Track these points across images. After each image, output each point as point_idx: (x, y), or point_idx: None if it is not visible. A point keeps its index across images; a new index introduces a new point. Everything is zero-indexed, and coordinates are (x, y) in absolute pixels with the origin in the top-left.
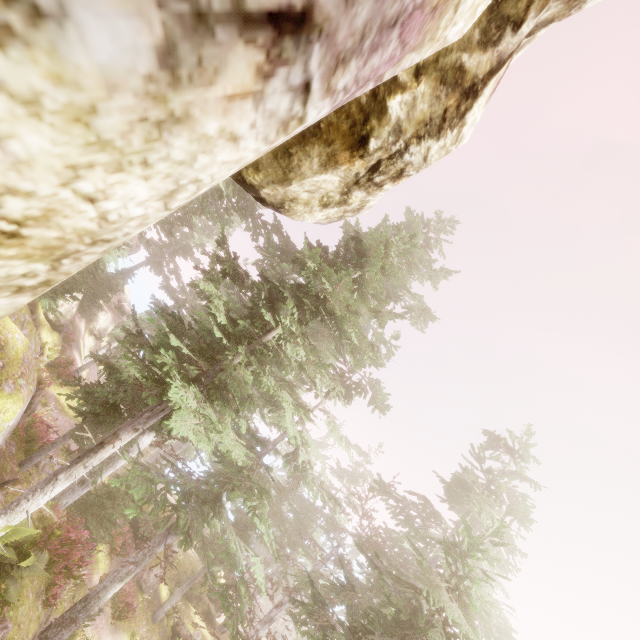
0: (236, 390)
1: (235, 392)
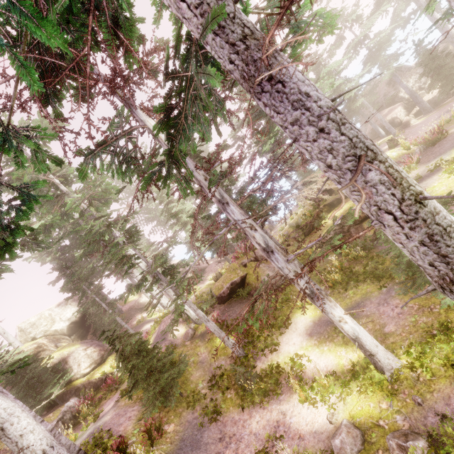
0: None
1: None
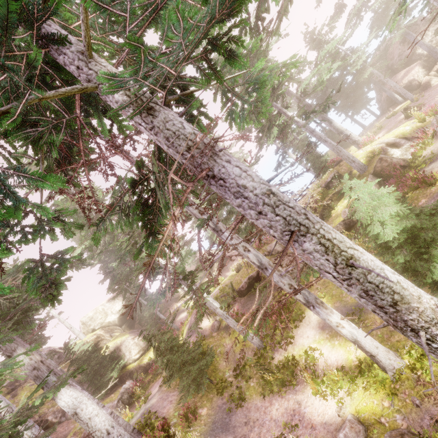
0: None
1: None
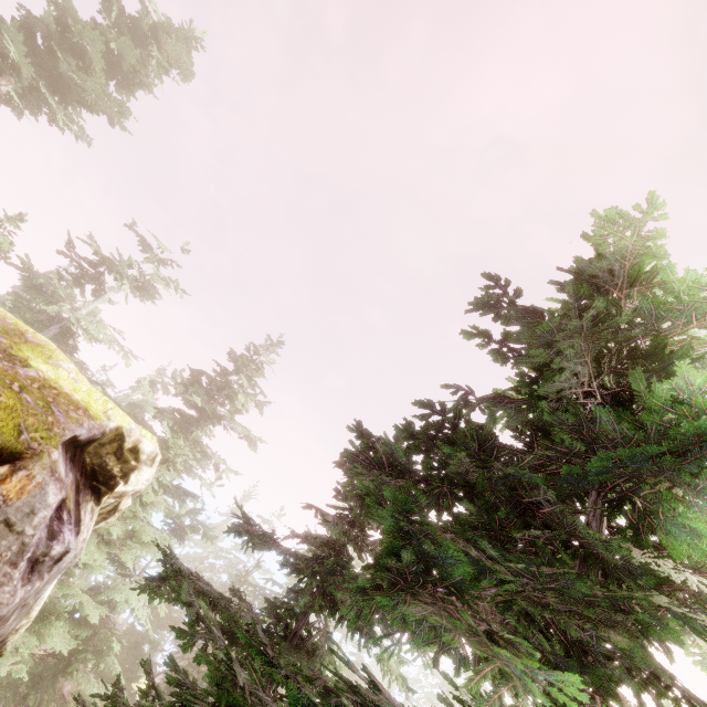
0: (52, 612)
1: (51, 615)
